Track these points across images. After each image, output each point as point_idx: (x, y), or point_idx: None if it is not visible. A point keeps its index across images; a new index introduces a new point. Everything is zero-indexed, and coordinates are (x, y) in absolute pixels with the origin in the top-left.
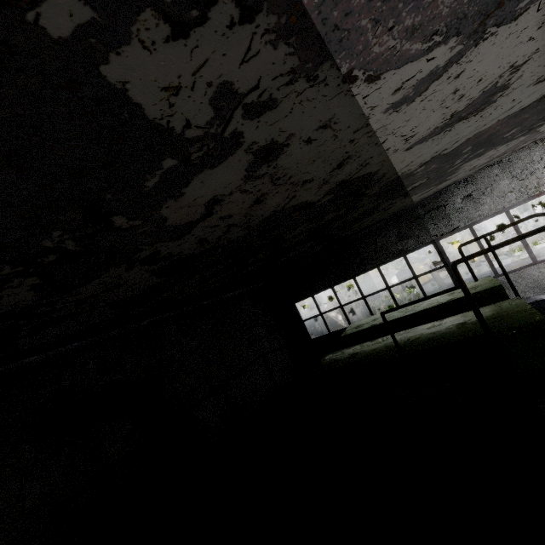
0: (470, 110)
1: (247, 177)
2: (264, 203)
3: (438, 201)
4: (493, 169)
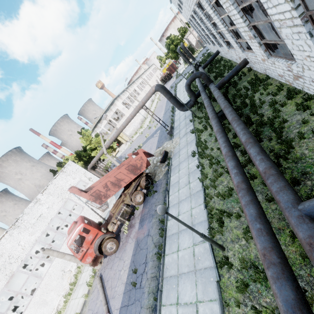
0: None
1: None
2: None
3: None
4: None
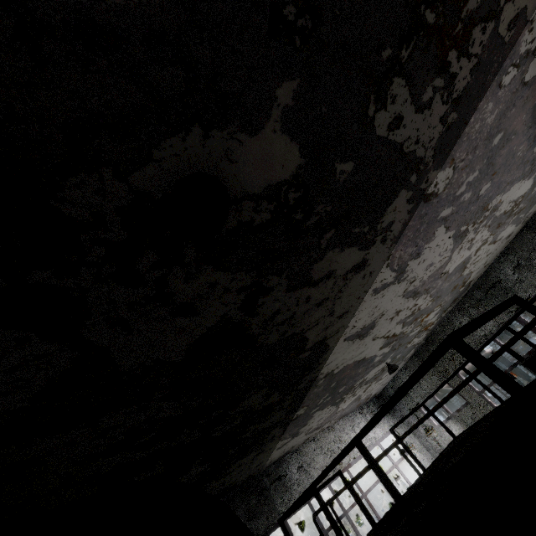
0: (364, 331)
1: (346, 272)
2: (316, 311)
3: (279, 470)
4: (311, 444)
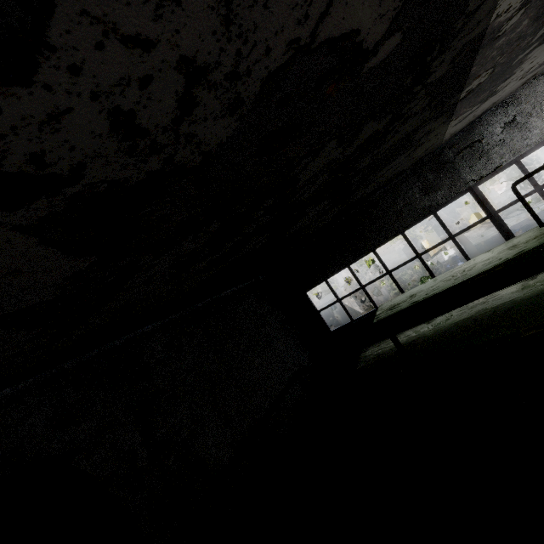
0: None
1: None
2: None
3: (470, 136)
4: (541, 80)
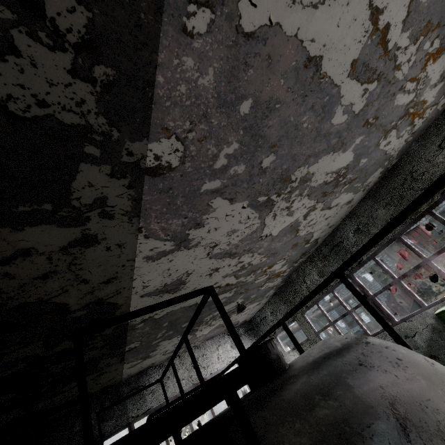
0: (172, 287)
1: (64, 248)
2: (45, 282)
3: (139, 381)
4: (175, 360)
